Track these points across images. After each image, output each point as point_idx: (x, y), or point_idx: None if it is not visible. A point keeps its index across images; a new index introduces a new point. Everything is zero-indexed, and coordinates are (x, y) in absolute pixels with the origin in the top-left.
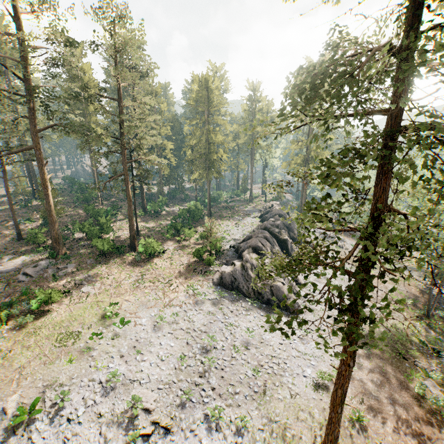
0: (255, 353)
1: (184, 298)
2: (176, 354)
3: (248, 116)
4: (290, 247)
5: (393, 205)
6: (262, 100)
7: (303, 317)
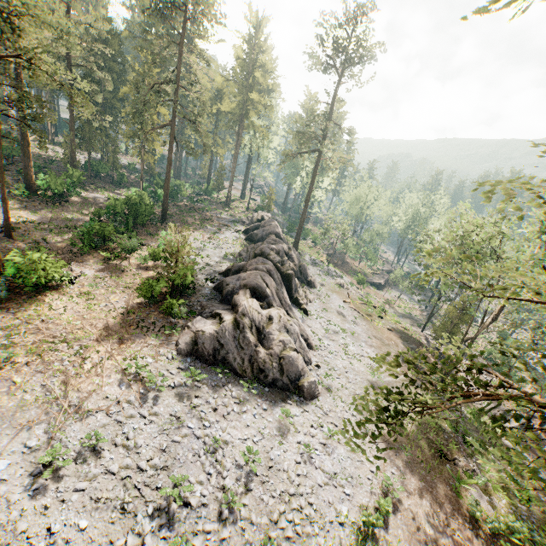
0: (263, 496)
1: (117, 389)
2: None
3: (242, 68)
4: (294, 286)
5: (446, 248)
6: (267, 50)
7: (321, 403)
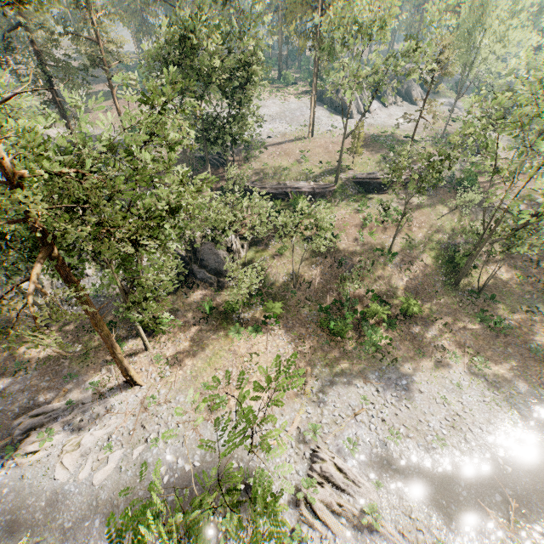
0: None
1: (292, 100)
2: (277, 112)
3: None
4: (383, 92)
5: None
6: None
7: (351, 120)
